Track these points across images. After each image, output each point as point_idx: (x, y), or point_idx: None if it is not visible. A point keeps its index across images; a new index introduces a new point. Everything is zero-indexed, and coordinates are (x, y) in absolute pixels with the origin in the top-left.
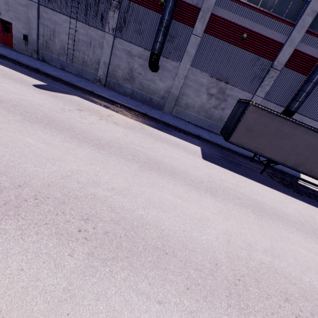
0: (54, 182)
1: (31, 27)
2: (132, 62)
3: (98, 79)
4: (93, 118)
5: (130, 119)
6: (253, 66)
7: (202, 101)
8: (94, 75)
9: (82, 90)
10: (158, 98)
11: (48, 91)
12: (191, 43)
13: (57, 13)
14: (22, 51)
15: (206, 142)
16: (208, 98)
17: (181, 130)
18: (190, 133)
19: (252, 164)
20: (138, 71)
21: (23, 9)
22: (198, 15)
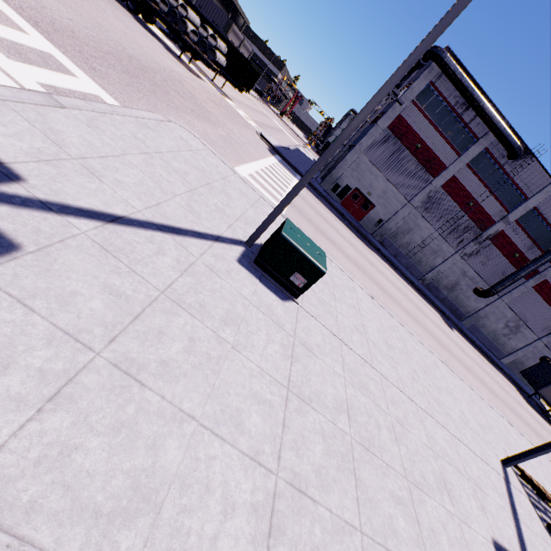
0: (545, 438)
1: (394, 218)
2: (461, 279)
3: (423, 278)
4: (487, 367)
5: (482, 357)
6: (550, 321)
7: (497, 327)
8: (420, 273)
9: (440, 311)
10: (463, 311)
11: (453, 330)
12: (518, 289)
13: (425, 221)
14: (366, 227)
15: (506, 375)
16: (504, 327)
17: (492, 360)
18: (497, 364)
19: (531, 401)
20: (462, 287)
21: (396, 203)
22: (534, 274)
